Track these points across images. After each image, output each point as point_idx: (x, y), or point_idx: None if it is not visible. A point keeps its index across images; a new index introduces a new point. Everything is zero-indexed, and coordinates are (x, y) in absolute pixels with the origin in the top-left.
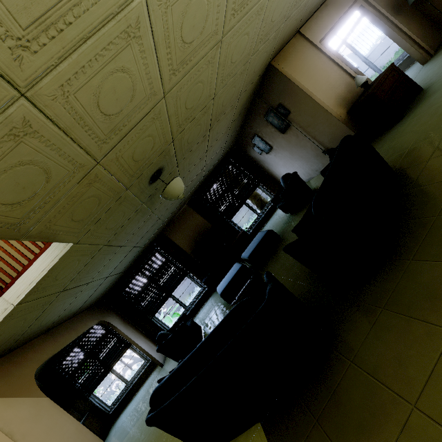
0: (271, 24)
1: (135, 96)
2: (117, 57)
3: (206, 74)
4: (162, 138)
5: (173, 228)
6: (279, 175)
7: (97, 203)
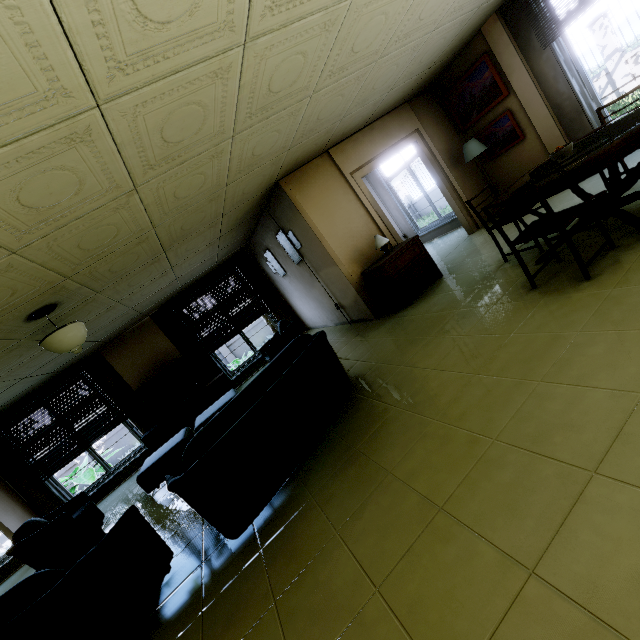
0: (255, 157)
1: None
2: None
3: (117, 217)
4: (36, 281)
5: (119, 348)
6: (295, 305)
7: None
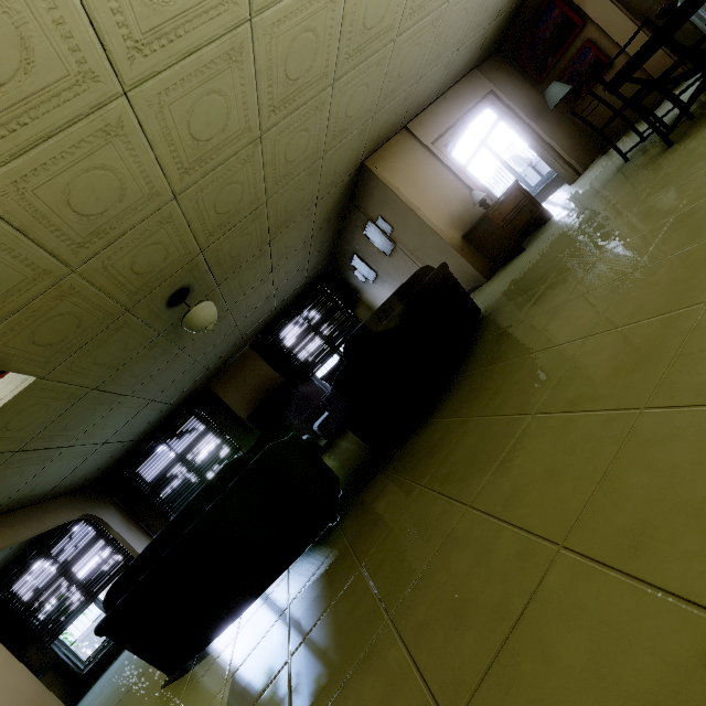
0: (347, 119)
1: (127, 196)
2: (93, 155)
3: (244, 174)
4: (182, 247)
5: (224, 379)
6: None
7: (75, 324)
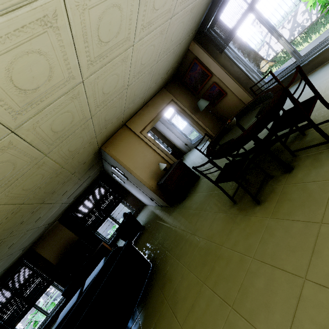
0: (73, 151)
1: None
2: None
3: None
4: None
5: (42, 243)
6: (135, 195)
7: None
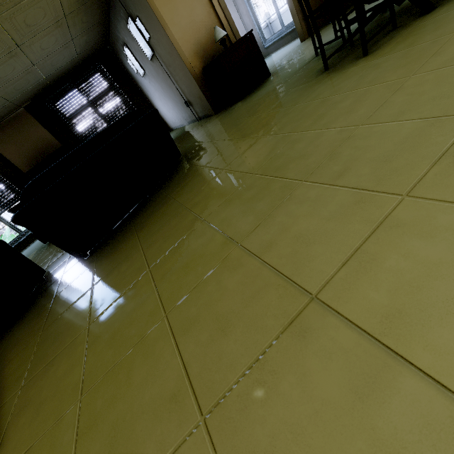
0: None
1: None
2: None
3: None
4: None
5: (1, 136)
6: (158, 107)
7: None
